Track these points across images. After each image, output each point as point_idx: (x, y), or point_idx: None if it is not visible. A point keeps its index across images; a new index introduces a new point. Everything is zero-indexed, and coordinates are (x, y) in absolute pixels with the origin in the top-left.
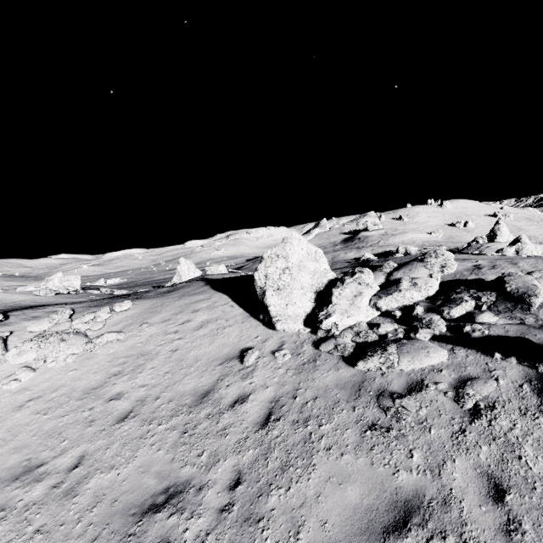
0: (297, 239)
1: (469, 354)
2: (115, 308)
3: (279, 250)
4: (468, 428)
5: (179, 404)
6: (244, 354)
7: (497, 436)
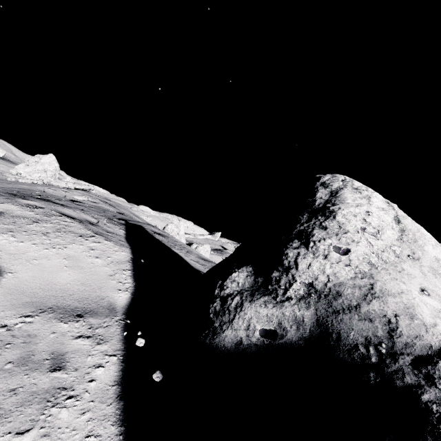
0: (50, 156)
1: None
2: None
3: (41, 156)
4: None
5: None
6: None
7: None
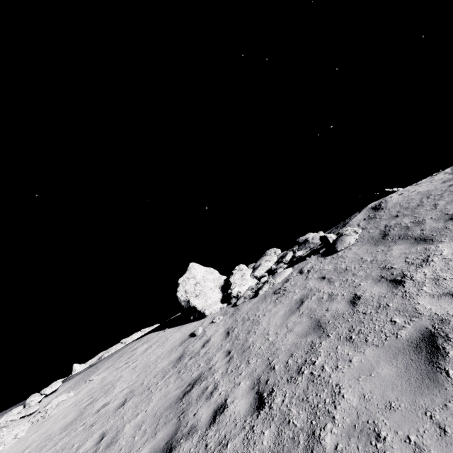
0: (196, 265)
1: (299, 264)
2: (46, 390)
3: (188, 275)
4: (308, 275)
5: (164, 371)
6: (193, 332)
7: (317, 270)
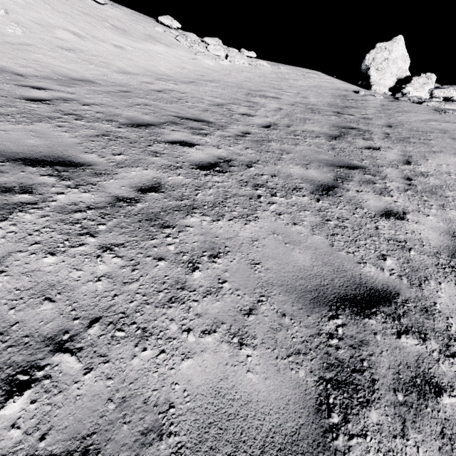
0: (402, 42)
1: None
2: (249, 52)
3: (388, 45)
4: None
5: (332, 94)
6: (357, 91)
7: None
